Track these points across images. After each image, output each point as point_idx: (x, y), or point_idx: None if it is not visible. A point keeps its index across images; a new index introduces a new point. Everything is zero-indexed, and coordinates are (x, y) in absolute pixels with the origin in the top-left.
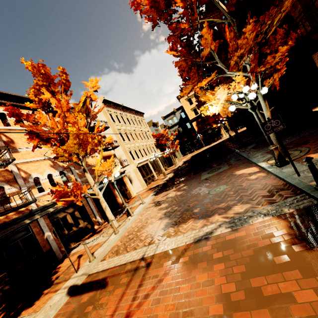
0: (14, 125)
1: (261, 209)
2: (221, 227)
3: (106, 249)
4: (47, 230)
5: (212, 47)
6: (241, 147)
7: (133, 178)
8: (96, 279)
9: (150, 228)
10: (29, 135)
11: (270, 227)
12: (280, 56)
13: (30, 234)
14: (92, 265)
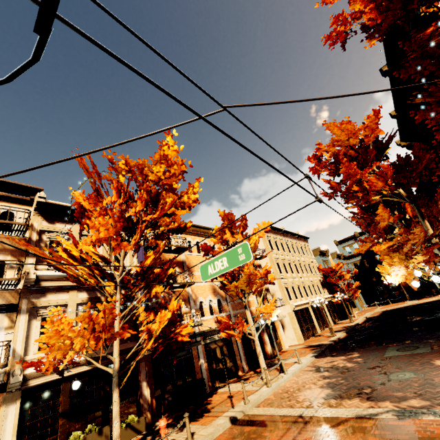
0: (194, 251)
1: (437, 410)
2: (387, 413)
3: (259, 397)
4: (202, 357)
5: (391, 220)
6: None
7: (287, 323)
8: (254, 419)
9: (309, 393)
10: None
11: (436, 426)
12: None
13: (189, 355)
14: (247, 406)
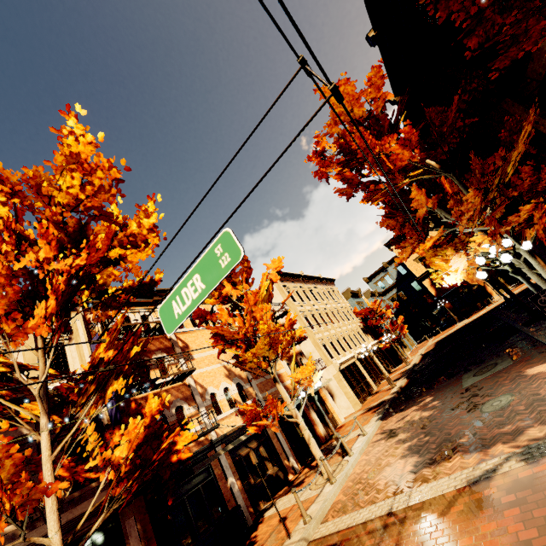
0: (187, 326)
1: None
2: (509, 461)
3: (324, 505)
4: (230, 473)
5: (429, 205)
6: (532, 321)
7: (335, 390)
8: (324, 545)
9: (389, 472)
10: (213, 339)
11: None
12: (528, 212)
13: (211, 478)
14: (310, 526)
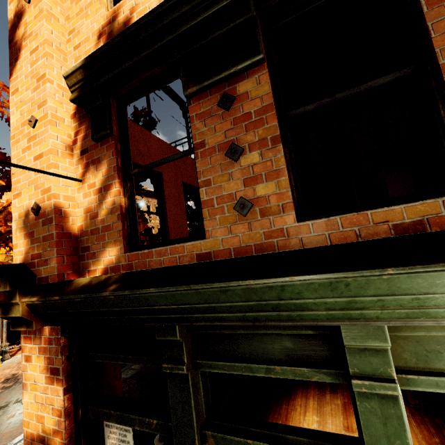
0: None
1: None
2: None
3: None
4: None
5: None
6: None
7: None
8: None
9: None
10: None
11: None
12: None
13: None
14: None
